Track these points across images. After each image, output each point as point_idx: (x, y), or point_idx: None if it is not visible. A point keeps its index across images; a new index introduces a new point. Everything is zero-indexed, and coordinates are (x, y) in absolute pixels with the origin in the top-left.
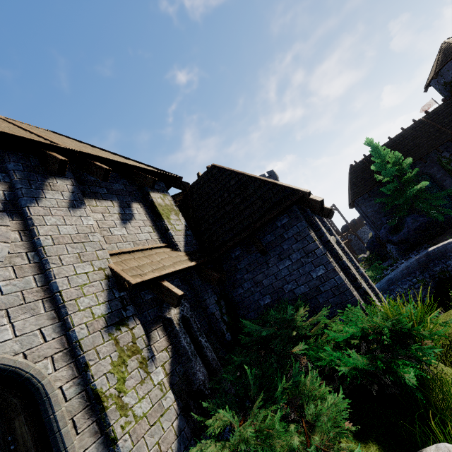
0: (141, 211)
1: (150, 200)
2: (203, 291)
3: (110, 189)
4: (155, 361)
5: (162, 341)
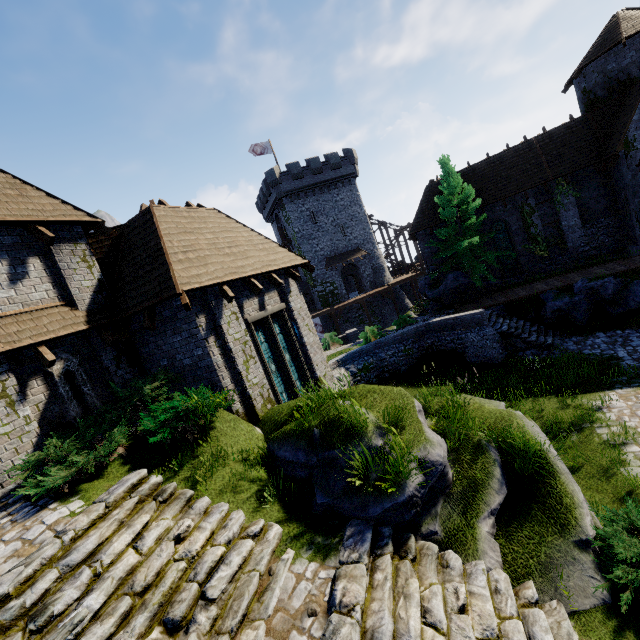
0: (40, 266)
1: (53, 253)
2: (100, 348)
3: None
4: (24, 403)
5: (41, 388)
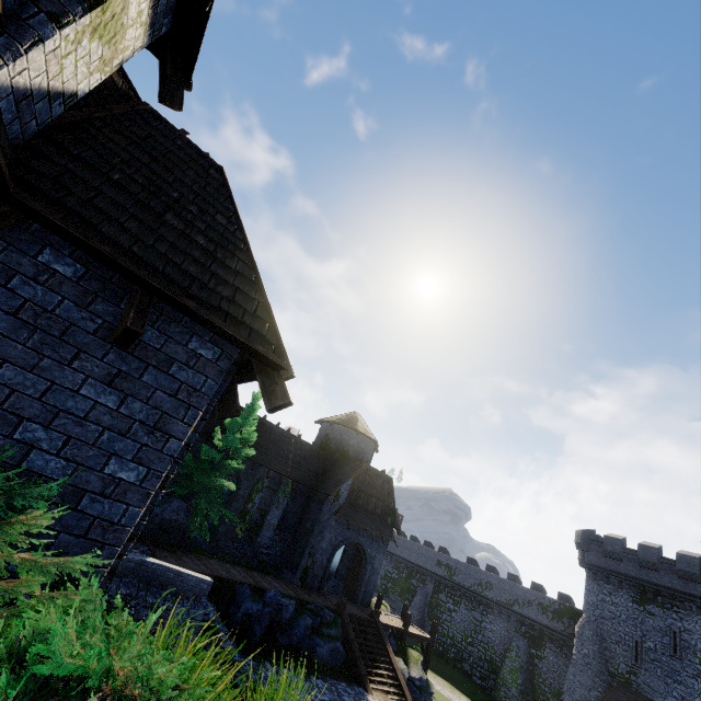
0: None
1: None
2: None
3: None
4: None
5: None
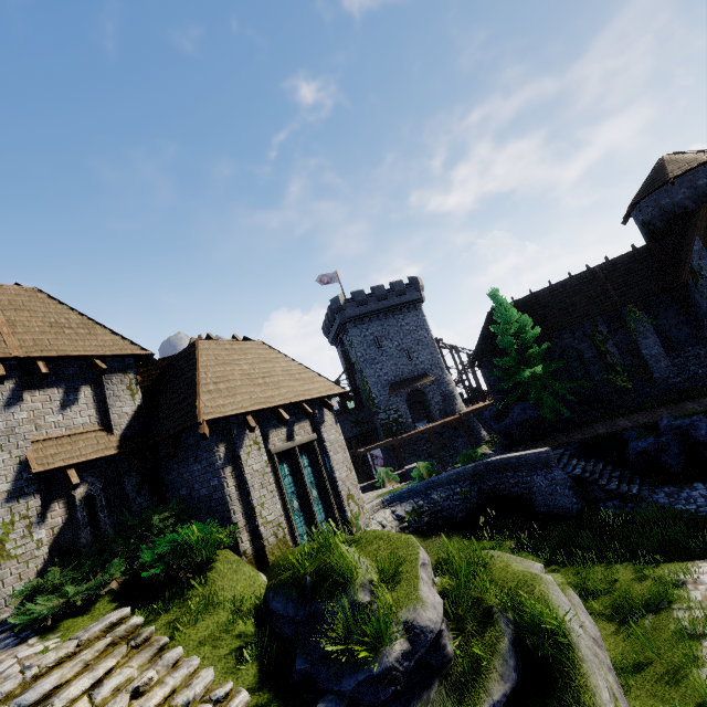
0: (90, 394)
1: (104, 382)
2: (125, 474)
3: (60, 376)
4: (41, 525)
5: (61, 511)
